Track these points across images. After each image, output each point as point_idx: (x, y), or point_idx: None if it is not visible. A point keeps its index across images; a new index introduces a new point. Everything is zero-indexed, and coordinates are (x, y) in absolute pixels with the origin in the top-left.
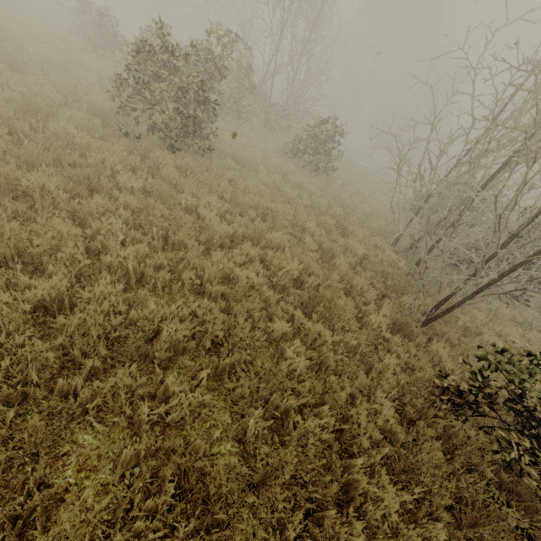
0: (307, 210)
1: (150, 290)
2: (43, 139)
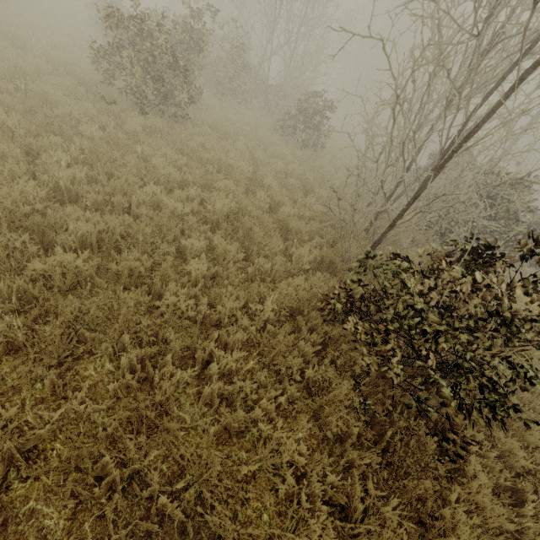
0: (276, 173)
1: (84, 209)
2: (23, 96)
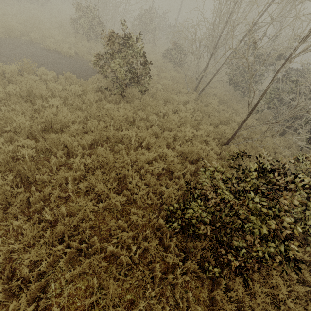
0: None
1: None
2: None
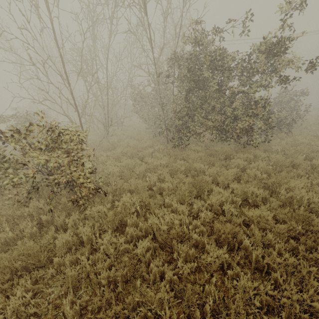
0: None
1: None
2: None
